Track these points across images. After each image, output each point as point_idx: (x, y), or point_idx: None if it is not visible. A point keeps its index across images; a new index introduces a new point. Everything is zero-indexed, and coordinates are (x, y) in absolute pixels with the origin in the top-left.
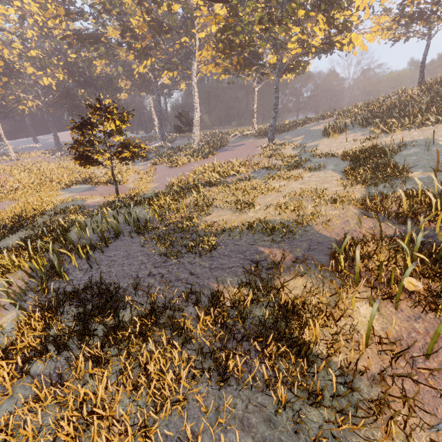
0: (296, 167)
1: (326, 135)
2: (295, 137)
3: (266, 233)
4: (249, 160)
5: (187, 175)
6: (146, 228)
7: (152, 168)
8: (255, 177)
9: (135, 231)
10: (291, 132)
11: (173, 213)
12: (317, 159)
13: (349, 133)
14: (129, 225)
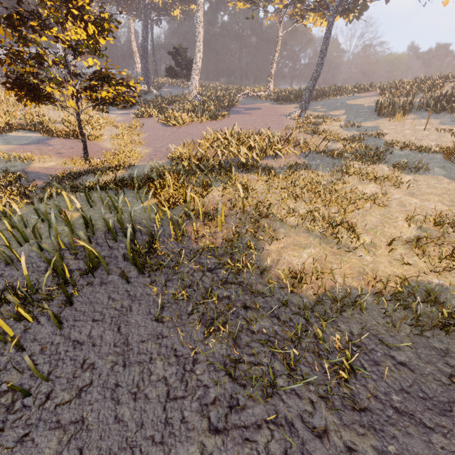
0: (376, 160)
1: (380, 115)
2: (333, 111)
3: (452, 330)
4: (291, 135)
5: (195, 142)
6: (153, 253)
7: (137, 121)
8: (312, 166)
9: (130, 261)
10: (321, 102)
11: (202, 225)
12: (398, 150)
13: (417, 118)
14: (116, 239)
